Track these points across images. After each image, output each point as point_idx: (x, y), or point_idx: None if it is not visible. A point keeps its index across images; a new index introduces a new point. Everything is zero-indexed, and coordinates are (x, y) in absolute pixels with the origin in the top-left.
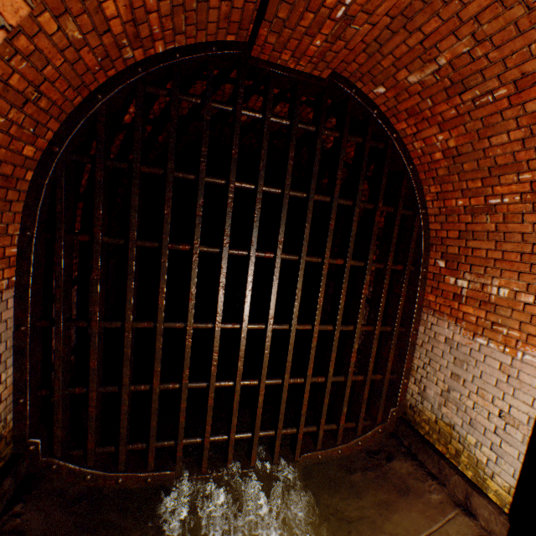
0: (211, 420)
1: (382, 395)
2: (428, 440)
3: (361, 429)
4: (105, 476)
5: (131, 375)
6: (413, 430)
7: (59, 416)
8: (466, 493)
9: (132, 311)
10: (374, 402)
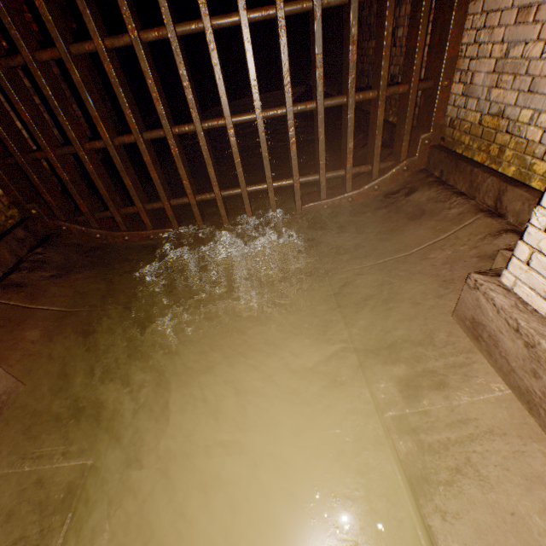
0: (185, 175)
1: (407, 117)
2: (465, 157)
3: (378, 171)
4: (113, 236)
5: (78, 132)
6: (448, 153)
7: (37, 183)
8: (497, 195)
9: (17, 31)
10: (399, 134)
